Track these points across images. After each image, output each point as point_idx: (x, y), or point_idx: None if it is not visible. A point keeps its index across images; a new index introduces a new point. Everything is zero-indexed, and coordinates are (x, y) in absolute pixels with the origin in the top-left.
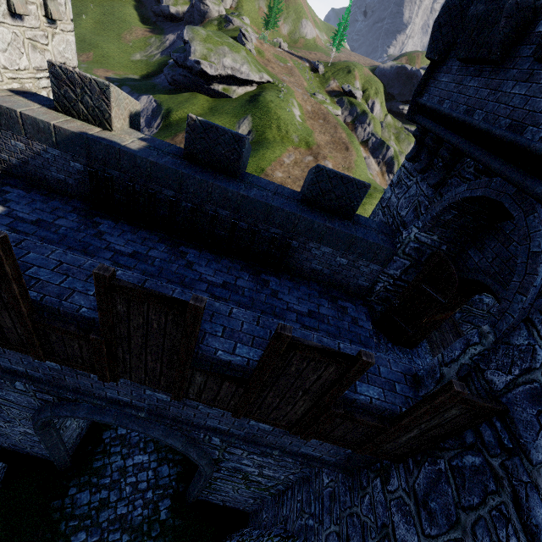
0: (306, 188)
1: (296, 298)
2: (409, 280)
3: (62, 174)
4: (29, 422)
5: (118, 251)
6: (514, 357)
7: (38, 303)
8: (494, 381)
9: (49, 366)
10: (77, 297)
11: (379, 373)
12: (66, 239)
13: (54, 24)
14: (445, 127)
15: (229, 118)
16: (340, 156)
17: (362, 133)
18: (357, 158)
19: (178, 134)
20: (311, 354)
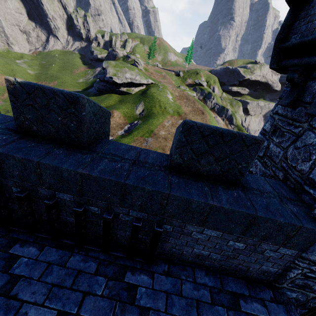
0: (173, 152)
1: None
2: None
3: None
4: None
5: None
6: None
7: None
8: None
9: None
10: None
11: None
12: None
13: None
14: None
15: (131, 104)
16: (199, 118)
17: (210, 104)
18: (210, 118)
19: None
20: None
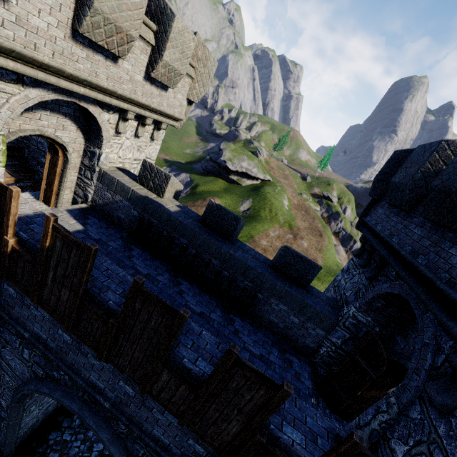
0: (275, 258)
1: (253, 341)
2: (348, 351)
3: (124, 215)
4: (10, 392)
5: (138, 270)
6: (410, 429)
7: (87, 290)
8: (396, 450)
9: (65, 339)
10: (110, 293)
11: (305, 421)
12: (110, 254)
13: (153, 141)
14: (378, 241)
15: (237, 197)
16: (314, 239)
17: (335, 226)
18: (328, 244)
19: (198, 200)
20: (248, 373)
